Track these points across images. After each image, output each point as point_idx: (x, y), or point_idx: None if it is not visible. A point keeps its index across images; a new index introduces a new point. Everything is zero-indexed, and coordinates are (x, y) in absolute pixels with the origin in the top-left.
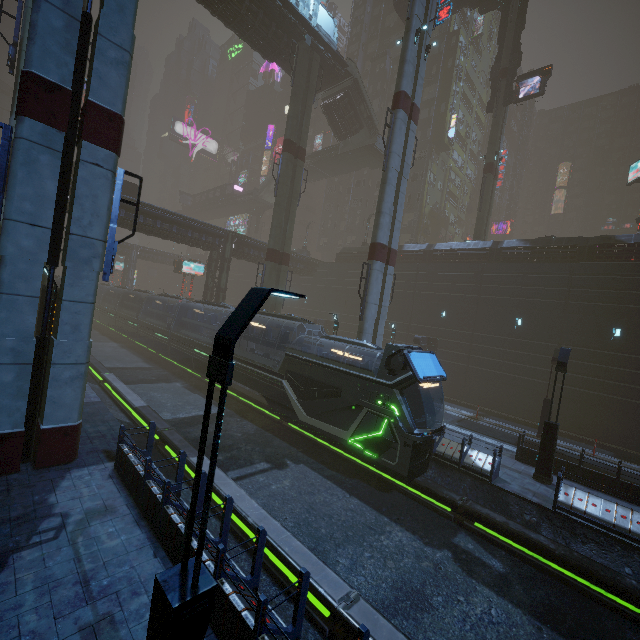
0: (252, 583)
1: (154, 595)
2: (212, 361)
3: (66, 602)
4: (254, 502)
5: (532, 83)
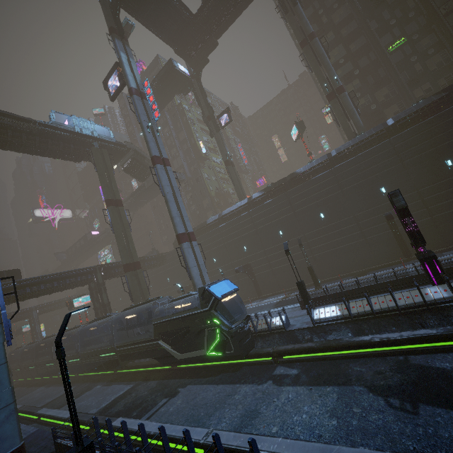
0: None
1: None
2: (56, 352)
3: None
4: (154, 422)
5: (224, 117)
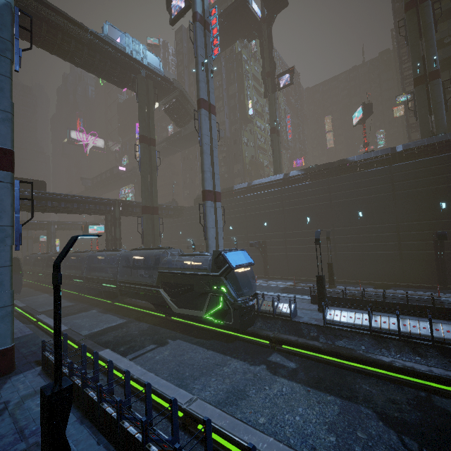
0: (126, 404)
1: (40, 397)
2: (53, 275)
3: (8, 444)
4: (139, 367)
5: (285, 78)
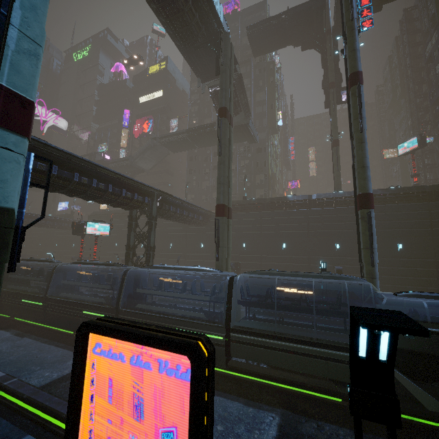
0: None
1: None
2: None
3: None
4: None
5: None
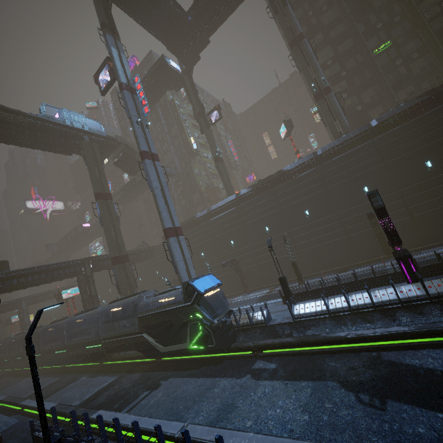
0: None
1: None
2: (26, 348)
3: None
4: (132, 415)
5: (215, 114)
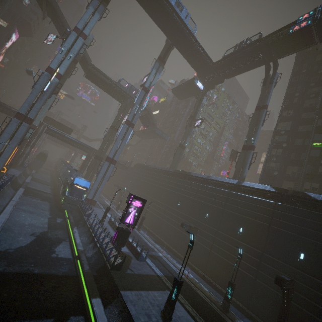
0: None
1: None
2: None
3: None
4: (21, 194)
5: (199, 122)
